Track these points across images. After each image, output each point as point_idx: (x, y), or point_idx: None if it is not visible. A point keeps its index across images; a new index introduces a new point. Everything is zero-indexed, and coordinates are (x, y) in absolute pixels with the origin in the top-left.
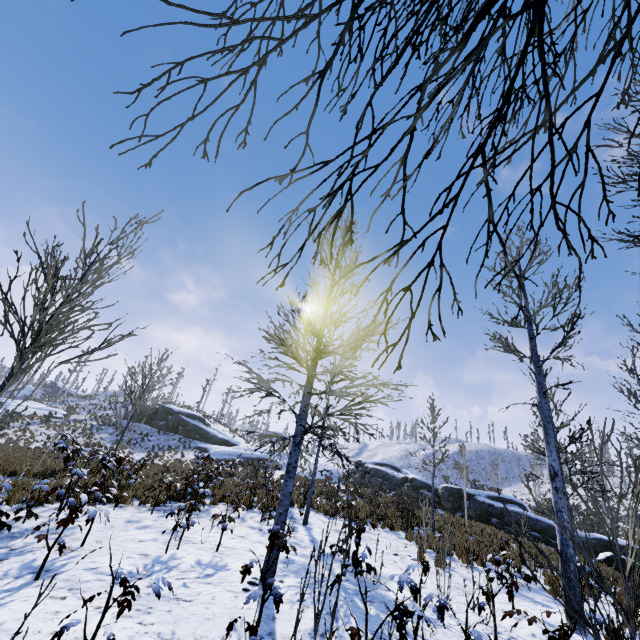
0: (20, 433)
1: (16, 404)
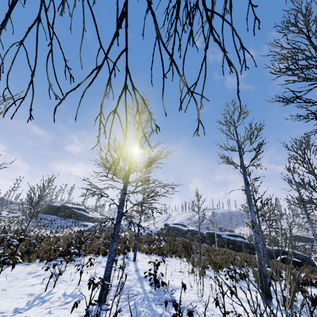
0: None
1: None
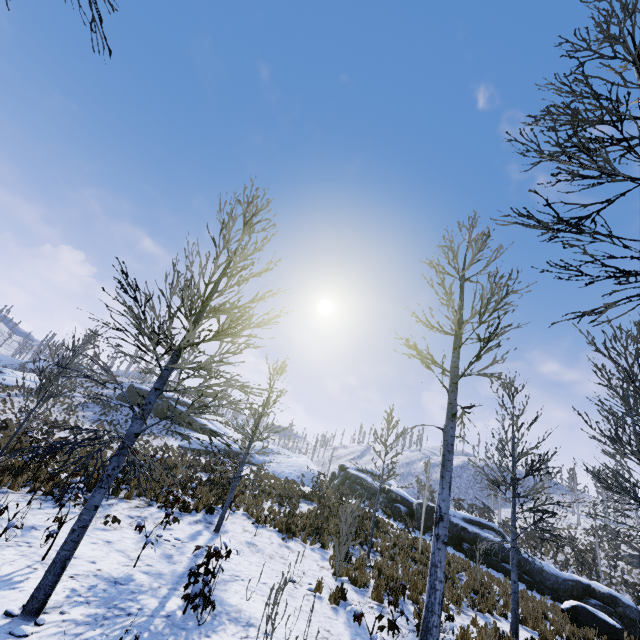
0: (1, 403)
1: (14, 375)
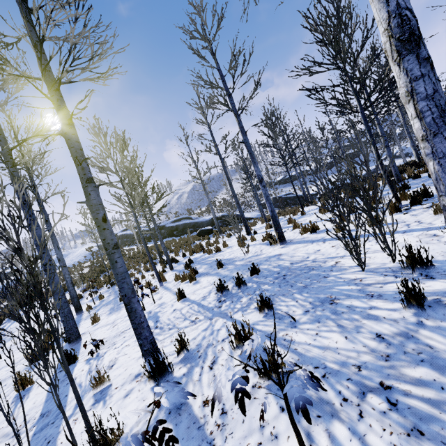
0: None
1: None
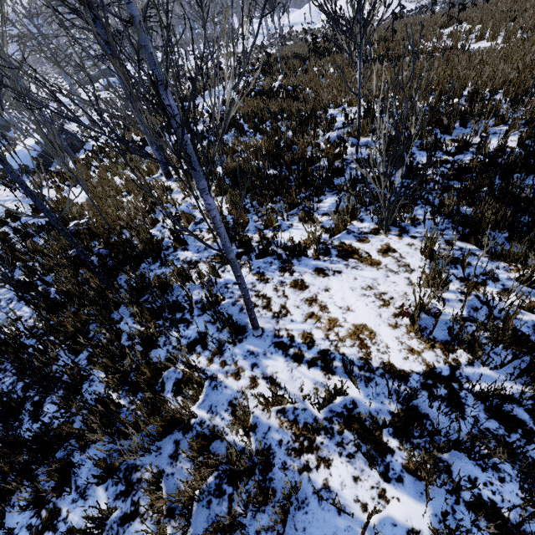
0: None
1: None
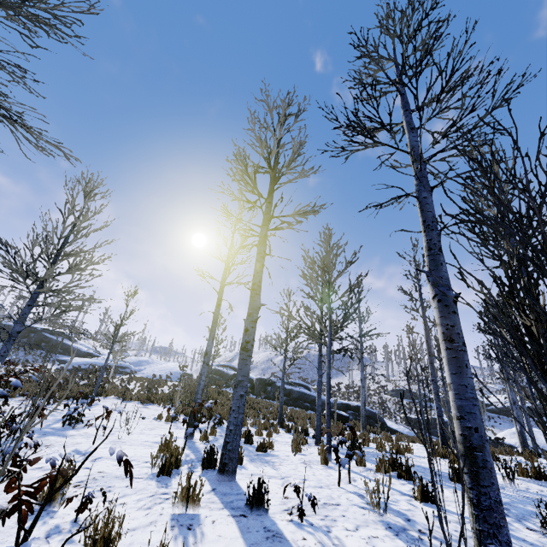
0: None
1: None
